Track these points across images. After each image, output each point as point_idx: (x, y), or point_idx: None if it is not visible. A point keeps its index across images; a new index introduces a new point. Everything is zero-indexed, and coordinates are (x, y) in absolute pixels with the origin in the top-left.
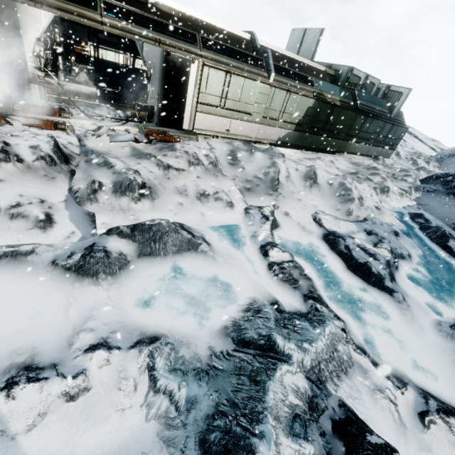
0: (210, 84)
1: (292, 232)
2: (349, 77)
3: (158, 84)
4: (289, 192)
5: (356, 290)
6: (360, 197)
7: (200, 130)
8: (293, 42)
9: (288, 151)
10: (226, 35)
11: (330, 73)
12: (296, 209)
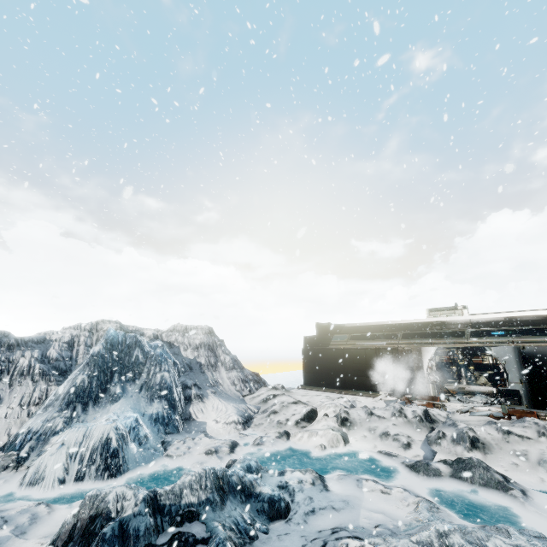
0: None
1: None
2: None
3: (516, 372)
4: None
5: None
6: None
7: None
8: None
9: None
10: None
11: None
12: None
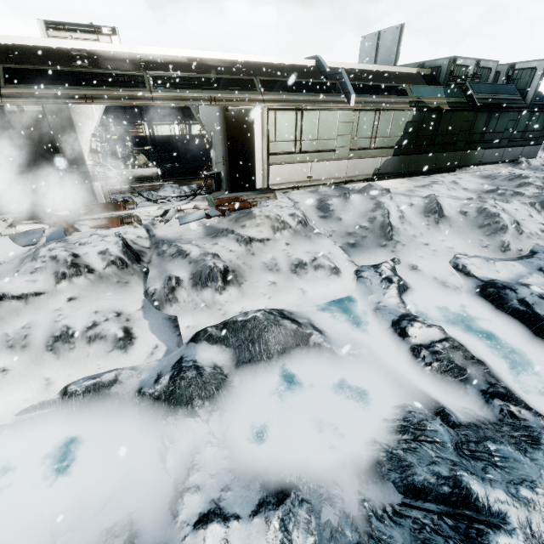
0: (279, 130)
1: (429, 292)
2: (453, 71)
3: (221, 147)
4: (409, 237)
5: None
6: (515, 223)
7: (277, 185)
8: (366, 52)
9: (390, 183)
10: (287, 70)
11: (424, 73)
12: (424, 258)
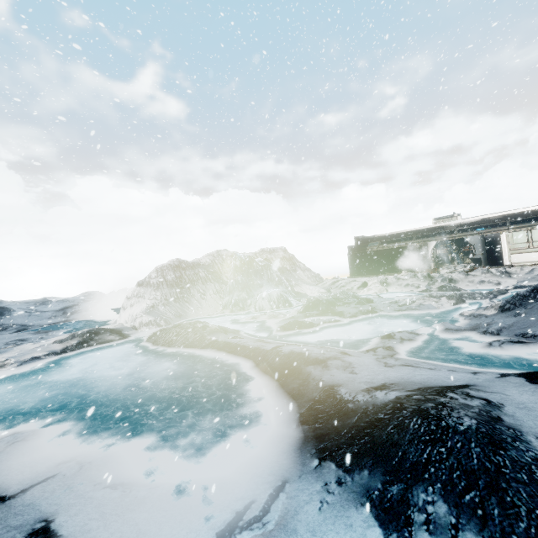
0: (515, 239)
1: None
2: None
3: (480, 249)
4: None
5: None
6: None
7: (517, 263)
8: None
9: None
10: None
11: None
12: None
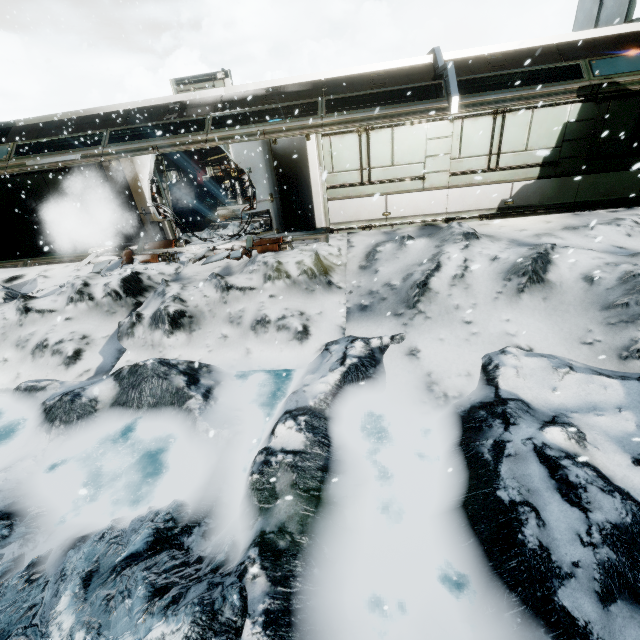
0: (337, 158)
1: (400, 390)
2: None
3: (266, 183)
4: (447, 307)
5: (457, 575)
6: None
7: (341, 224)
8: (586, 10)
9: (526, 222)
10: (383, 77)
11: None
12: (445, 342)
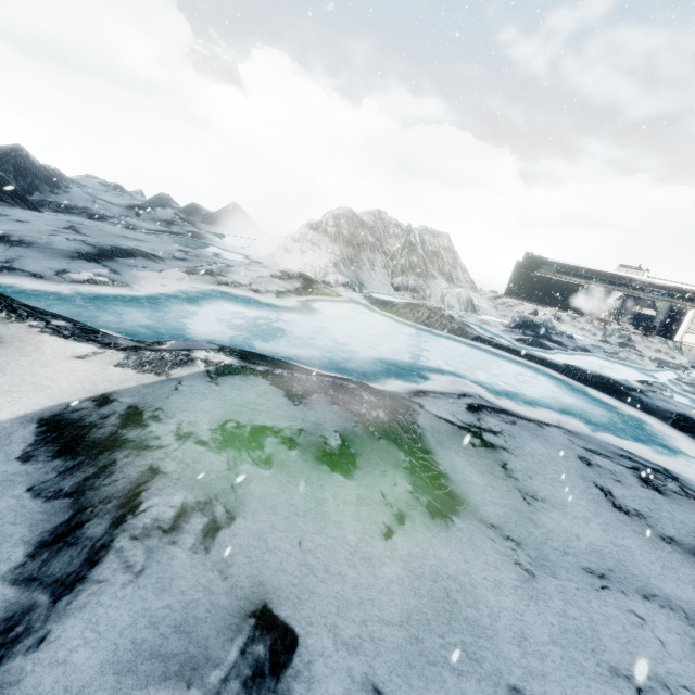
0: None
1: None
2: None
3: (662, 317)
4: None
5: None
6: None
7: (687, 343)
8: None
9: None
10: None
11: None
12: None
